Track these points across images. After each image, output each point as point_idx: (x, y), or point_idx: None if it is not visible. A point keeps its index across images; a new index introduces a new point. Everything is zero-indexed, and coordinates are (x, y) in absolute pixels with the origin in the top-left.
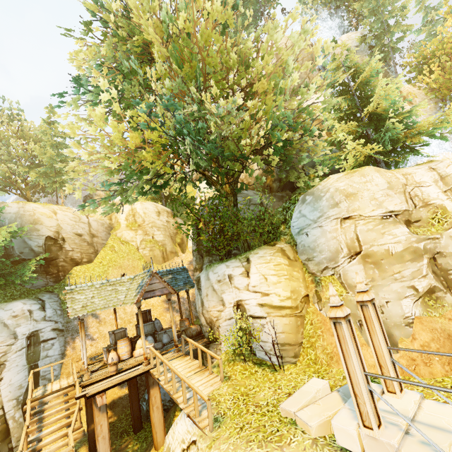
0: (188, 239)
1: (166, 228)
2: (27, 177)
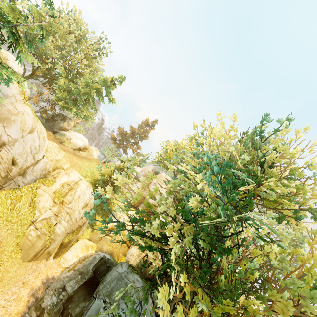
0: (72, 246)
1: (74, 224)
2: (55, 68)
